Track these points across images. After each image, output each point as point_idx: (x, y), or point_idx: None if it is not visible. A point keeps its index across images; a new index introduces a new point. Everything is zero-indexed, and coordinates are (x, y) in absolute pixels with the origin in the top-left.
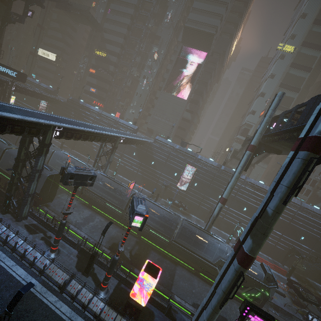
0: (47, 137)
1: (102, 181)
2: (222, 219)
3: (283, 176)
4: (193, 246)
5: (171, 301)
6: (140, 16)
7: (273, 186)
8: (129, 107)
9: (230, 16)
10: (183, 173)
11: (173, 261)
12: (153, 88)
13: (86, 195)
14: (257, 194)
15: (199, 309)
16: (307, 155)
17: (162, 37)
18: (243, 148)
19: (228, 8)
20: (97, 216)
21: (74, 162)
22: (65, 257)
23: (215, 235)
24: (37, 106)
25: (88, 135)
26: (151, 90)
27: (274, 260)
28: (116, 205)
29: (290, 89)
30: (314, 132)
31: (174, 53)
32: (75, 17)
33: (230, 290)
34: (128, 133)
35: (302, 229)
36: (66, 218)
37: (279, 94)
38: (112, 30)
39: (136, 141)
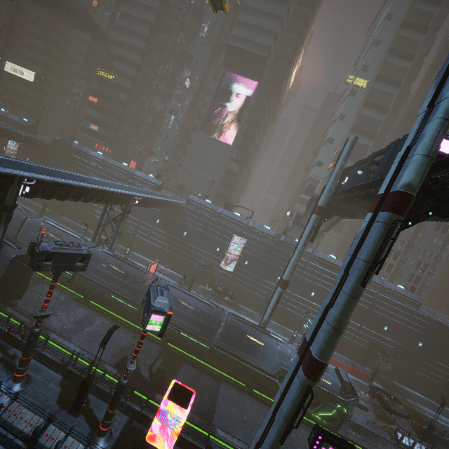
0: (9, 194)
1: (106, 262)
2: (284, 310)
3: (359, 247)
4: (243, 351)
5: (212, 438)
6: (165, 26)
7: (348, 261)
8: (150, 154)
9: (288, 36)
10: (228, 247)
11: (216, 376)
12: (185, 128)
13: (79, 286)
14: (327, 273)
15: (252, 446)
16: (389, 217)
17: (197, 57)
18: (307, 211)
19: (285, 25)
20: (97, 317)
21: (62, 234)
22: (40, 388)
23: (273, 334)
24: (3, 149)
25: (81, 193)
26: (182, 130)
27: (352, 360)
28: (127, 298)
29: (364, 134)
30: (396, 186)
31: (214, 80)
32: (66, 20)
33: (295, 414)
34: (148, 190)
35: (385, 316)
36: (40, 324)
37: (351, 139)
38: (122, 43)
39: (159, 203)
